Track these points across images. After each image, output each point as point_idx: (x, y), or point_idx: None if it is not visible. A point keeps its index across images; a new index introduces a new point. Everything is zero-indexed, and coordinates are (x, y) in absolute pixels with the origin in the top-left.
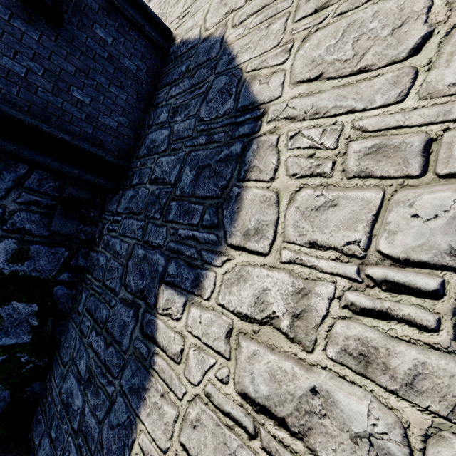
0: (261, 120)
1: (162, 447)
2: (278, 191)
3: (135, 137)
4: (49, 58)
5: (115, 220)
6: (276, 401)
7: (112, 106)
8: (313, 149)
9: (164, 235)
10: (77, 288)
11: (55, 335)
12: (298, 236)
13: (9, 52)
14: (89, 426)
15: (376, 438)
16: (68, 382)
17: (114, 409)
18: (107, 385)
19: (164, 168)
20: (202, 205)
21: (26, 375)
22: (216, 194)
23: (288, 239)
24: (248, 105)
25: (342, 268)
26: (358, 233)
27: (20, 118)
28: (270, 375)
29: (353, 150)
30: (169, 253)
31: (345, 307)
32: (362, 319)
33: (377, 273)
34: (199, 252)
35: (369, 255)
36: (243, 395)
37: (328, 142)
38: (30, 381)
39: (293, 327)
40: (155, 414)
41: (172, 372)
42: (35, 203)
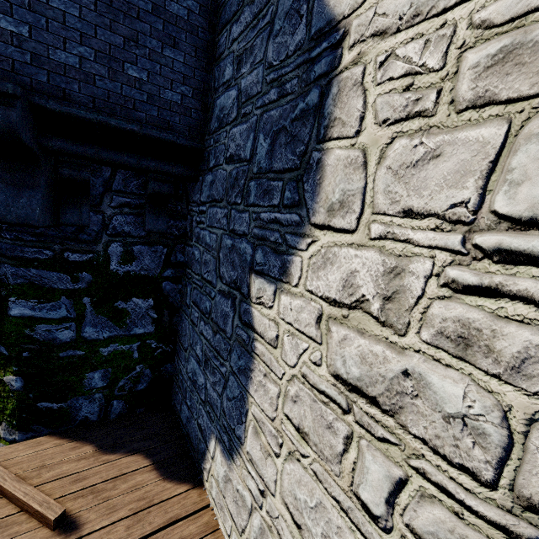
0: (341, 46)
1: (270, 416)
2: (365, 148)
3: (203, 108)
4: (95, 36)
5: (200, 211)
6: (368, 382)
7: (170, 75)
8: (410, 77)
9: (247, 221)
10: (182, 283)
11: (173, 325)
12: (389, 204)
13: (59, 42)
14: (212, 398)
15: (471, 419)
16: (190, 363)
17: (228, 385)
18: (220, 366)
19: (237, 142)
20: (281, 181)
21: (159, 358)
22: (294, 165)
23: (377, 209)
24: (323, 27)
25: (443, 240)
26: (467, 190)
27: (89, 118)
28: (361, 359)
29: (467, 65)
30: (254, 240)
31: (445, 285)
32: (464, 298)
33: (488, 242)
34: (283, 236)
35: (479, 219)
36: (335, 376)
37: (431, 60)
38: (163, 362)
39: (384, 310)
40: (261, 390)
41: (271, 355)
42: (126, 205)
